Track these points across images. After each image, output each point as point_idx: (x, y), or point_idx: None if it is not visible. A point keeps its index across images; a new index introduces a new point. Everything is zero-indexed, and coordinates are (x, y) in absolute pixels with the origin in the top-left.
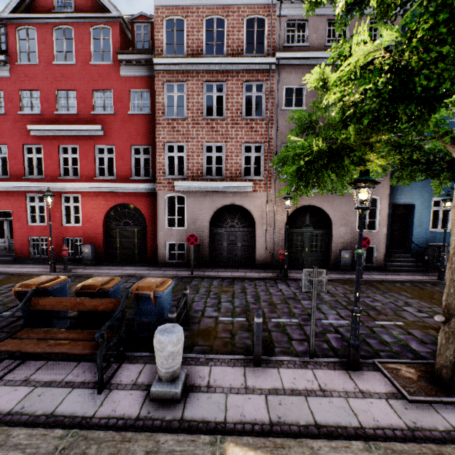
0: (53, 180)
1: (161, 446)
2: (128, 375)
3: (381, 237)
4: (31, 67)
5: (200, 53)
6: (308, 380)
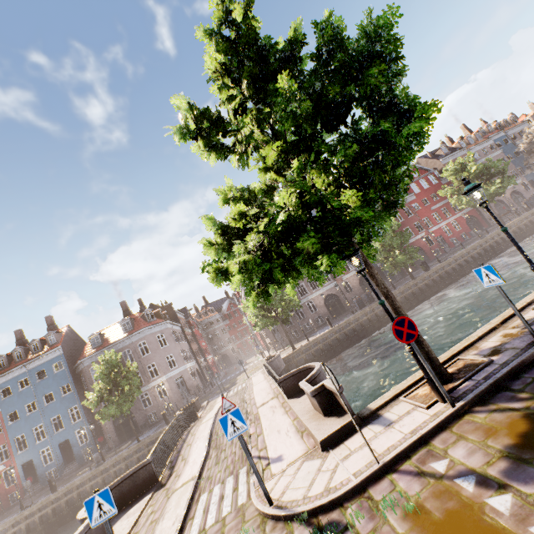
0: (445, 220)
1: None
2: None
3: (533, 190)
4: (419, 193)
5: None
6: None
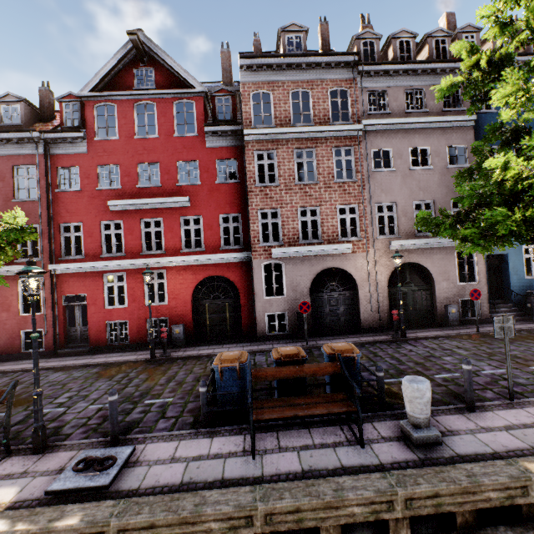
0: (135, 256)
1: (472, 471)
2: (368, 432)
3: (482, 288)
4: (110, 142)
5: (288, 123)
6: (528, 416)
